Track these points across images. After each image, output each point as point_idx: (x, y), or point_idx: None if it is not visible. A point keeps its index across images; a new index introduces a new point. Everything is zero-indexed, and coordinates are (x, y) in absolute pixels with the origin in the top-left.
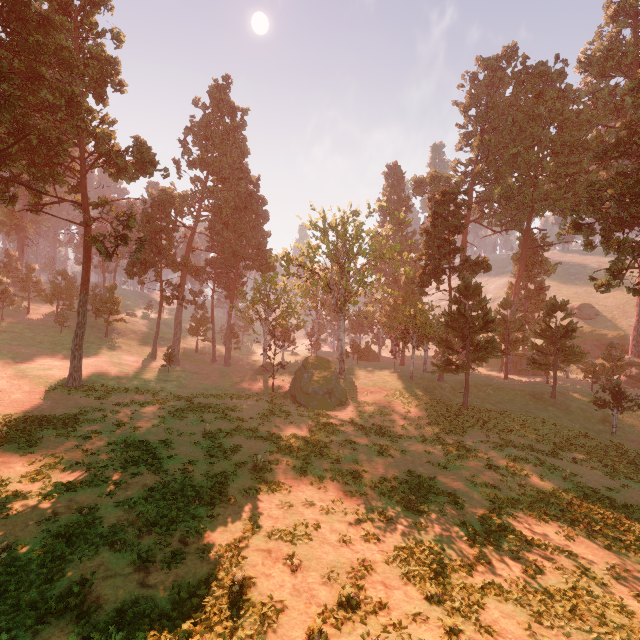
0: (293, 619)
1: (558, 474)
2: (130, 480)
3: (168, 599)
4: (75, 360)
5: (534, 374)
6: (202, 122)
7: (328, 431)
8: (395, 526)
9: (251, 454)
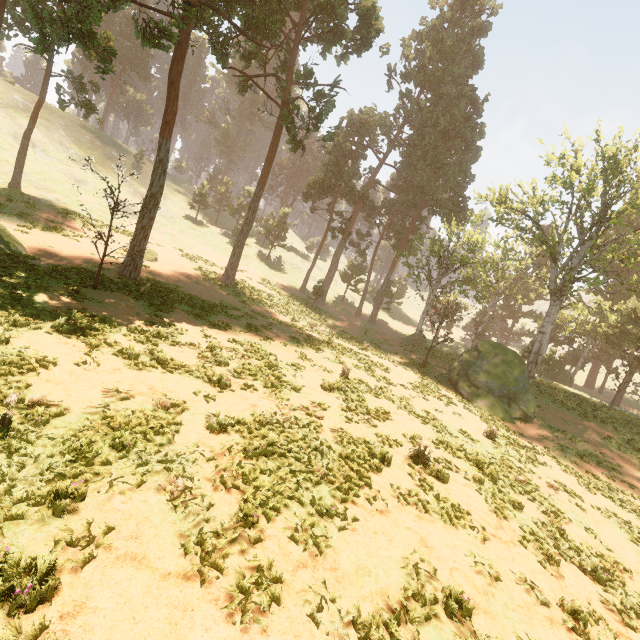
0: None
1: None
2: (239, 391)
3: None
4: (234, 257)
5: None
6: (436, 21)
7: (520, 451)
8: None
9: (406, 433)
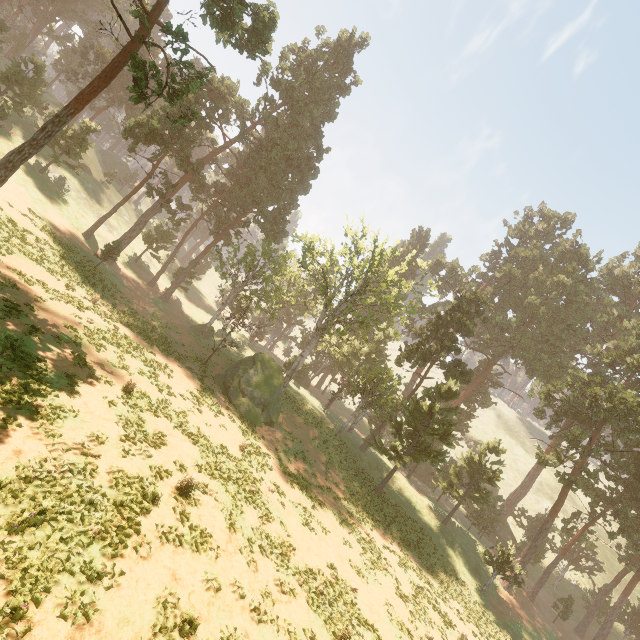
0: None
1: (452, 632)
2: None
3: None
4: None
5: (424, 481)
6: (315, 54)
7: (259, 461)
8: None
9: (177, 459)
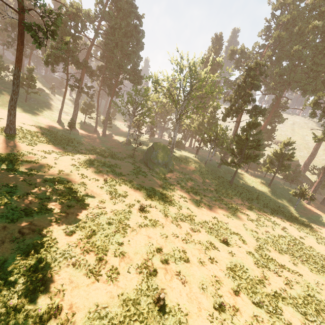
0: (195, 320)
1: (278, 227)
2: (67, 210)
3: (118, 306)
4: (11, 116)
5: (256, 170)
6: None
7: (170, 188)
8: (220, 253)
9: (135, 199)
